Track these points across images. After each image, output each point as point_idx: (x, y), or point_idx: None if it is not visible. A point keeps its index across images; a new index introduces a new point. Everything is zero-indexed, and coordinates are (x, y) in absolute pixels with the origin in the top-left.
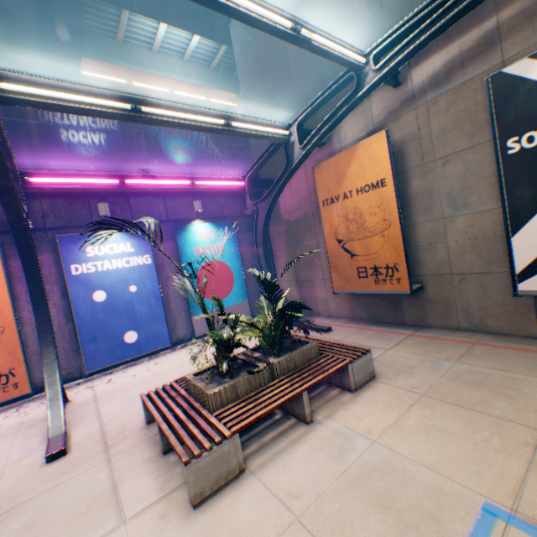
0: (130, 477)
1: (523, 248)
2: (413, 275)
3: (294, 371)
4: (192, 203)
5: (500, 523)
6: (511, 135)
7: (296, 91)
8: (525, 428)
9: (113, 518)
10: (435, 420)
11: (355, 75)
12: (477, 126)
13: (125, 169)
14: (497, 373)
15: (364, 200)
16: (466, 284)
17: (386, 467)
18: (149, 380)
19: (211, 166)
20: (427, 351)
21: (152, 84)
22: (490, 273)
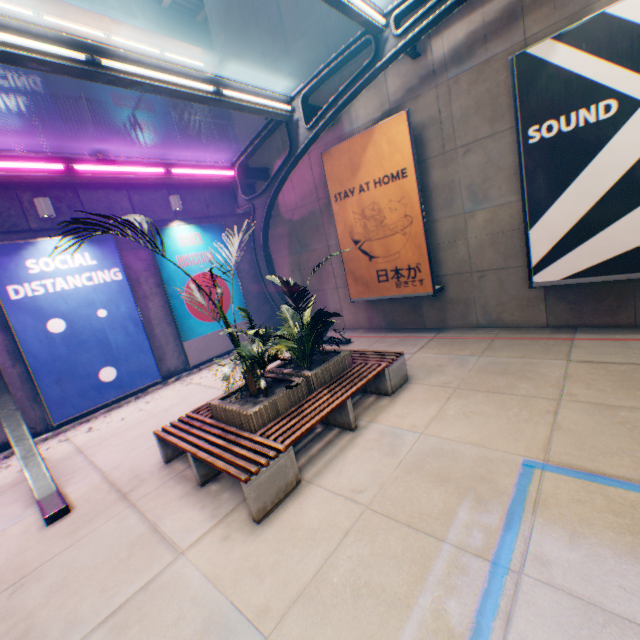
0: (169, 514)
1: (539, 241)
2: (433, 276)
3: (331, 382)
4: (167, 199)
5: (537, 471)
6: (532, 123)
7: (293, 53)
8: (546, 400)
9: (167, 554)
10: (471, 407)
11: (373, 39)
12: (499, 112)
13: (66, 150)
14: (517, 361)
15: (383, 193)
16: (485, 281)
17: (437, 451)
18: (147, 420)
19: (187, 149)
20: (452, 351)
21: (75, 21)
22: (507, 268)
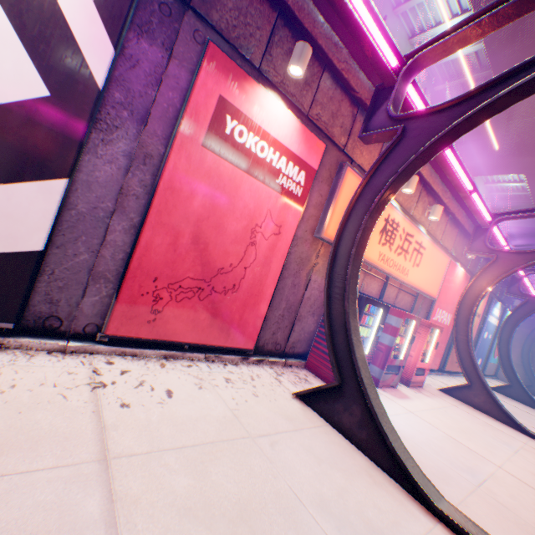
0: None
1: None
2: None
3: None
4: (511, 298)
5: None
6: None
7: None
8: None
9: None
10: None
11: None
12: None
13: None
14: None
15: None
16: None
17: None
18: None
19: None
20: None
21: None
22: None
